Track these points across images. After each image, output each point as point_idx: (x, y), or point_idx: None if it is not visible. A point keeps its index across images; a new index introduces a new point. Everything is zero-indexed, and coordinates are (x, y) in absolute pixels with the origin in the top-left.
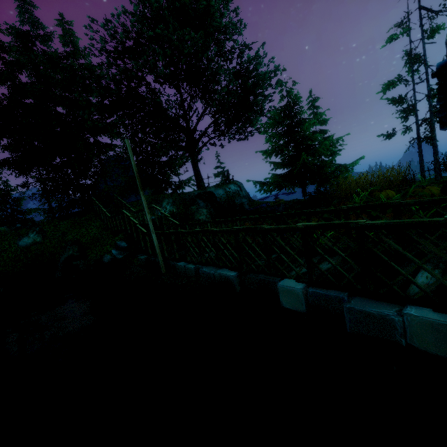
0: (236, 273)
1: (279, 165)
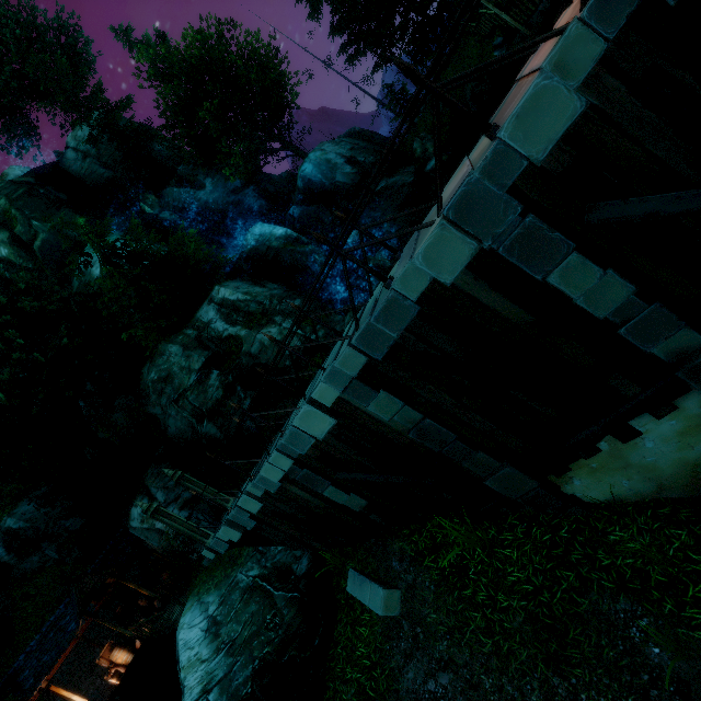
0: (544, 0)
1: None
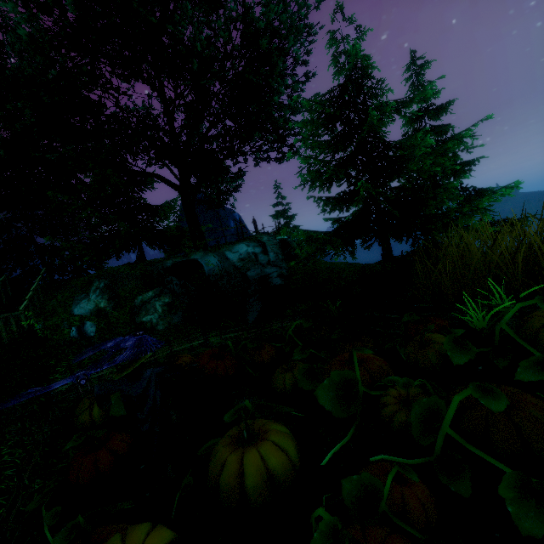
0: None
1: (332, 203)
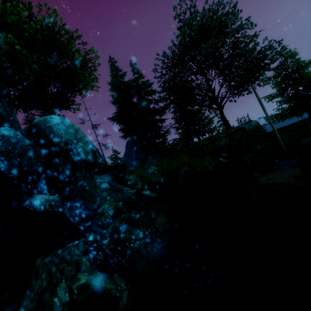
0: None
1: (286, 101)
